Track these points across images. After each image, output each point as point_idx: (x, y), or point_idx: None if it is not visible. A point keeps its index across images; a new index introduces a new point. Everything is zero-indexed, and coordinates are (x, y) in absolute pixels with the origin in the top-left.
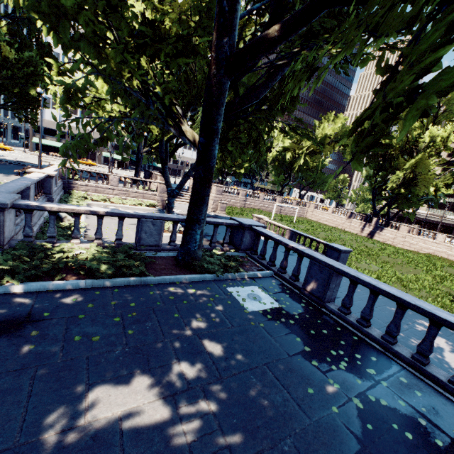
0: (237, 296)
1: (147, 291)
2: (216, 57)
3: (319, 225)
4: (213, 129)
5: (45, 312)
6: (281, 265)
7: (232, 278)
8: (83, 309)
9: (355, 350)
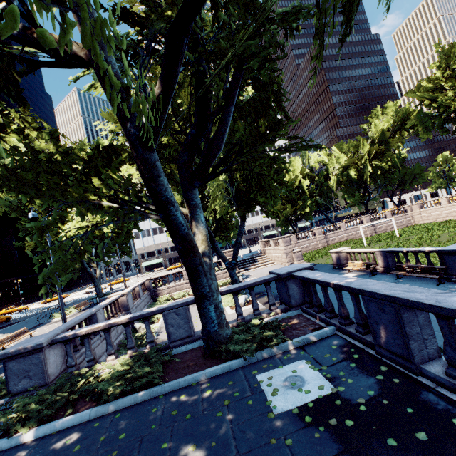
0: (267, 386)
1: (150, 409)
2: (130, 142)
3: (438, 225)
4: (162, 201)
5: None
6: (339, 314)
7: (270, 355)
8: None
9: None
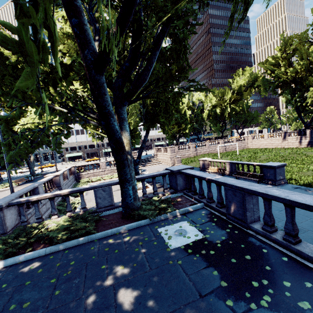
0: (165, 235)
1: (89, 247)
2: (86, 65)
3: (260, 150)
4: (105, 113)
5: (4, 284)
6: (207, 196)
7: (165, 218)
8: (33, 275)
9: (283, 276)
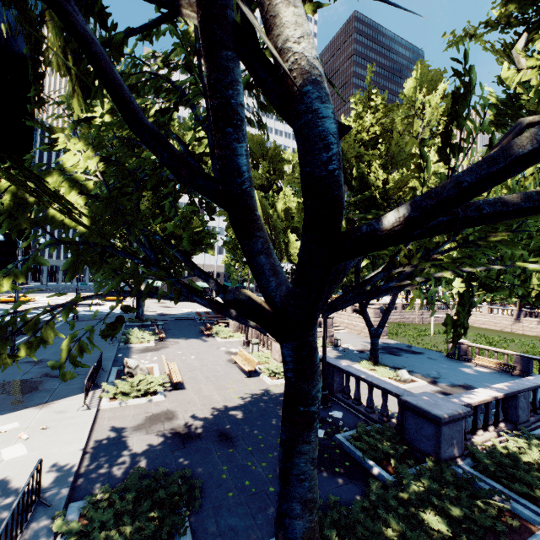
0: None
1: None
2: None
3: (481, 331)
4: None
5: None
6: None
7: None
8: None
9: None
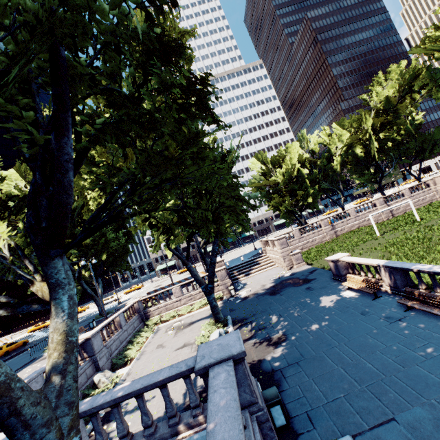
0: None
1: None
2: None
3: None
4: None
5: None
6: None
7: None
8: None
9: None
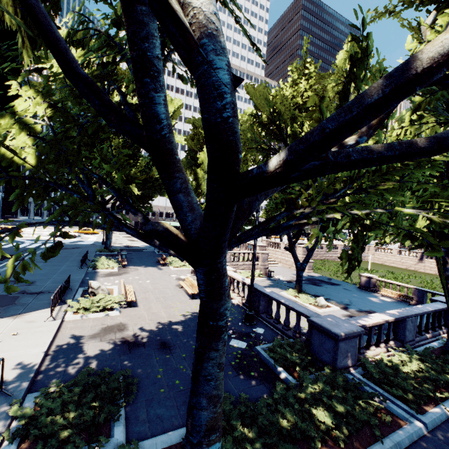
0: None
1: None
2: None
3: (390, 268)
4: None
5: None
6: None
7: None
8: None
9: None
